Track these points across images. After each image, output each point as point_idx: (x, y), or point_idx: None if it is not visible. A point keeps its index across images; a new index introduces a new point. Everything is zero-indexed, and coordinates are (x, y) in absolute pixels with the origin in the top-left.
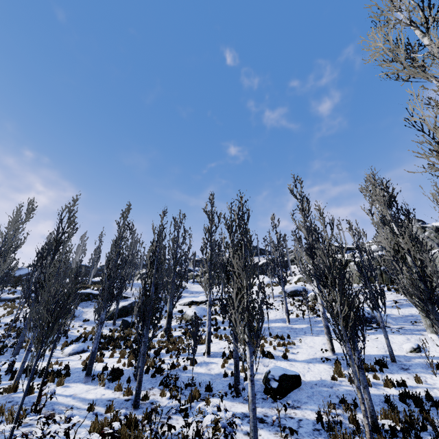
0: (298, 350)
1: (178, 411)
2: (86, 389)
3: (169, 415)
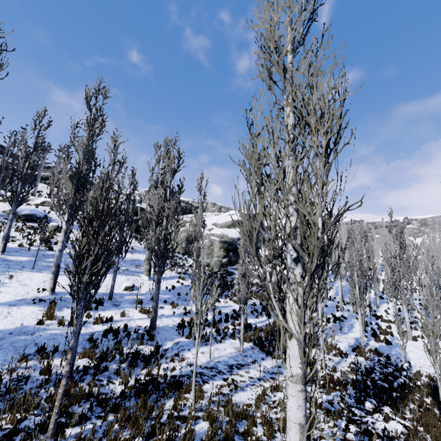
0: (1, 290)
1: None
2: None
3: None
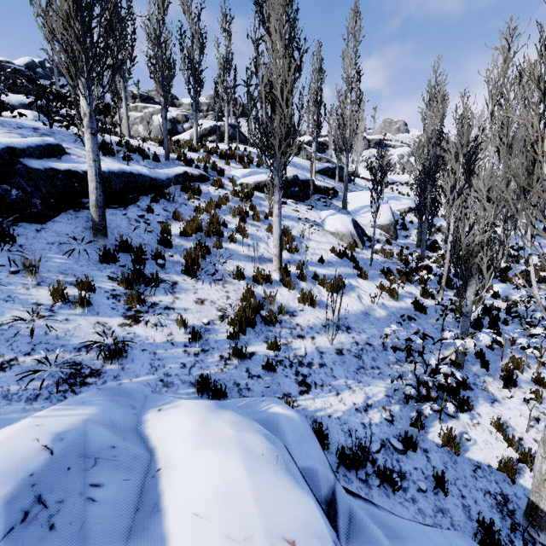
0: None
1: None
2: None
3: None
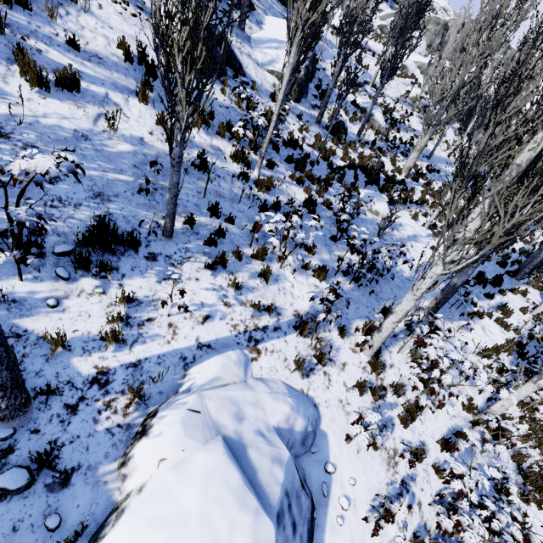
0: None
1: None
2: (530, 293)
3: None
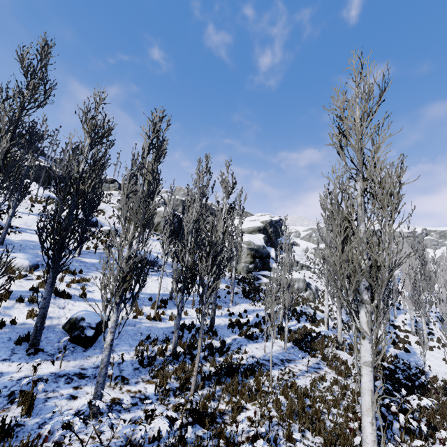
0: (94, 288)
1: (66, 428)
2: None
3: (53, 441)
